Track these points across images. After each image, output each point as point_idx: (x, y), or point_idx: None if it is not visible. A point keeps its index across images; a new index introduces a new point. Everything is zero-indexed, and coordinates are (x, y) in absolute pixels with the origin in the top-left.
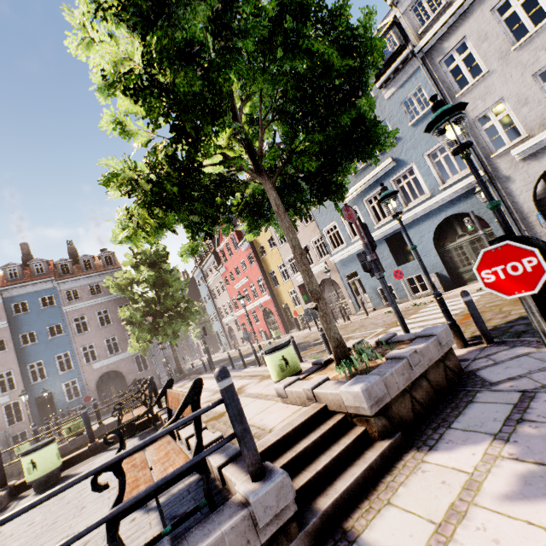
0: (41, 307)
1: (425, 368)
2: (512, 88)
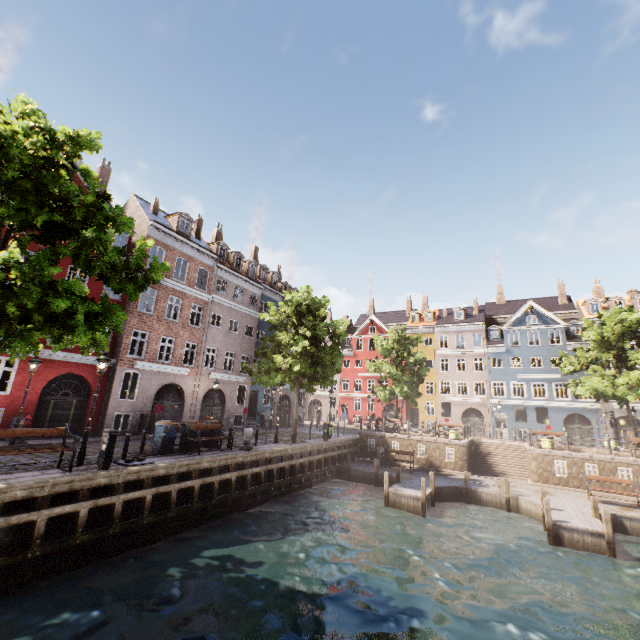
0: None
1: None
2: None
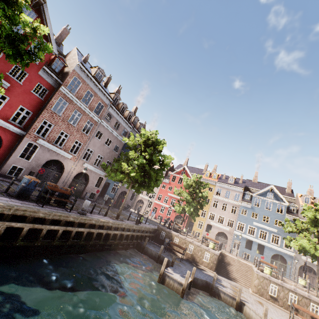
0: None
1: None
2: None
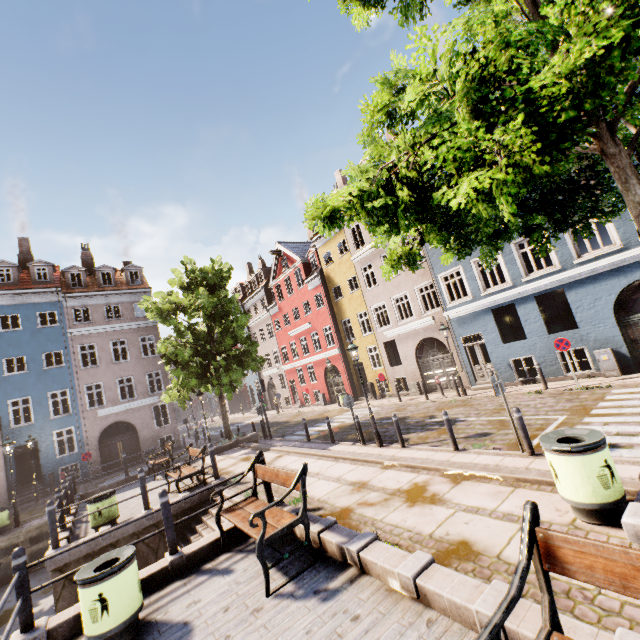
0: (38, 325)
1: None
2: None
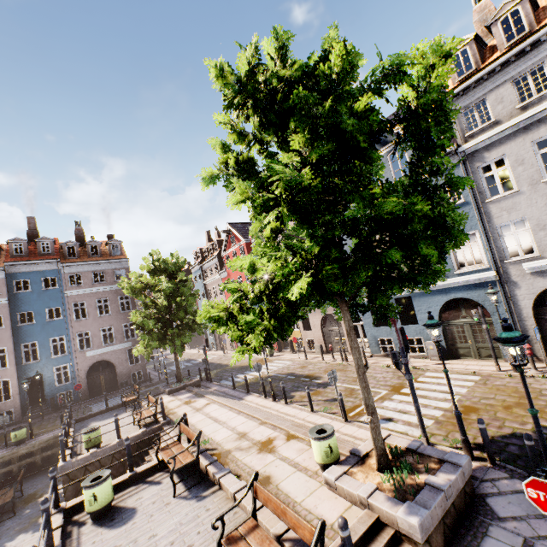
0: (43, 288)
1: (454, 497)
2: (535, 212)
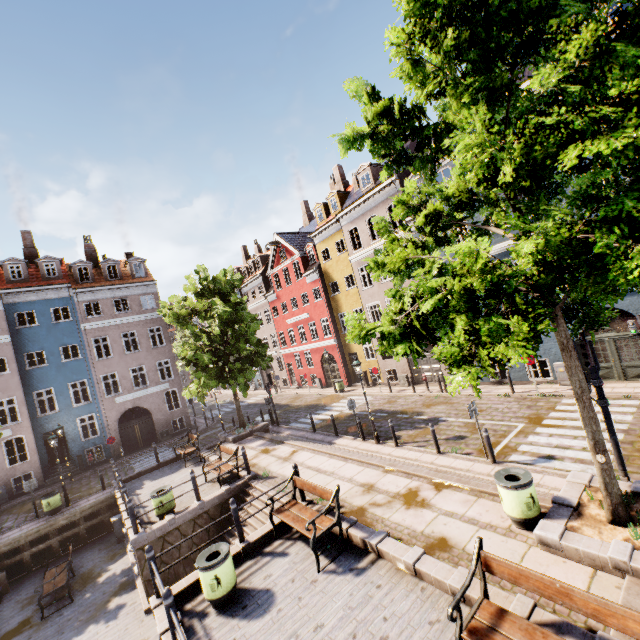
0: (53, 321)
1: None
2: None
